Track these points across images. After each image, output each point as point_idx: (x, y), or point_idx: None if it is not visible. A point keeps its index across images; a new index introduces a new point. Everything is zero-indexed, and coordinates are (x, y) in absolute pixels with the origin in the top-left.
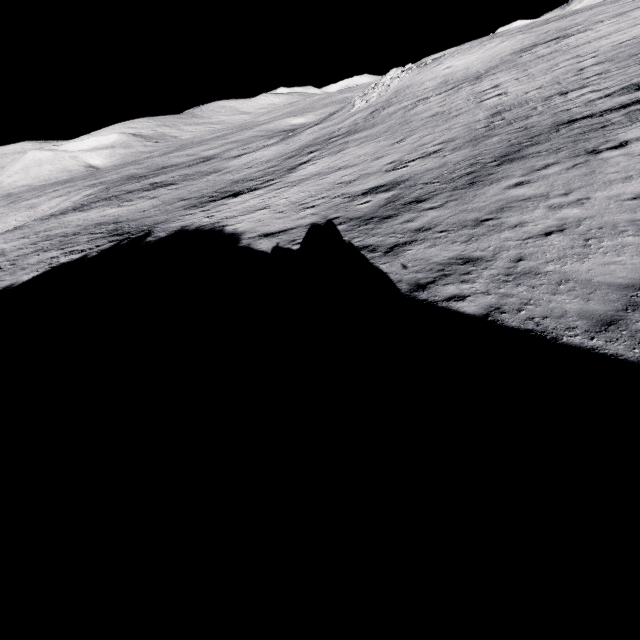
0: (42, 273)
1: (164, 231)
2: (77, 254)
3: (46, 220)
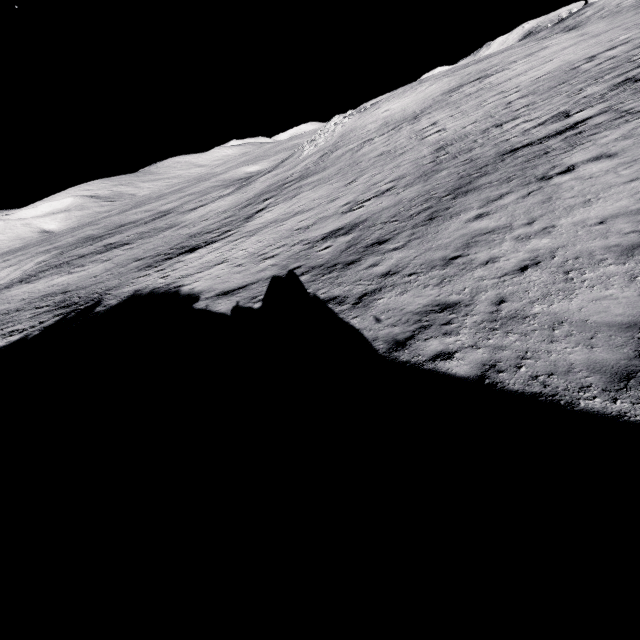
0: None
1: (115, 298)
2: (16, 335)
3: None
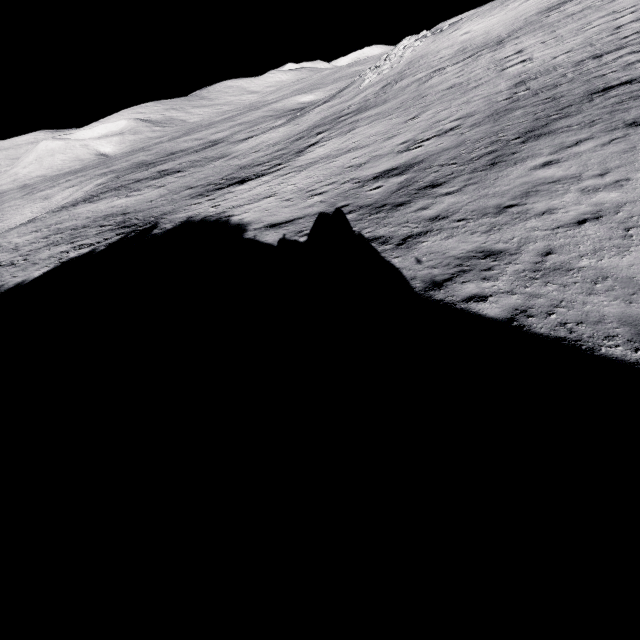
0: (52, 269)
1: (170, 222)
2: (86, 248)
3: (57, 212)
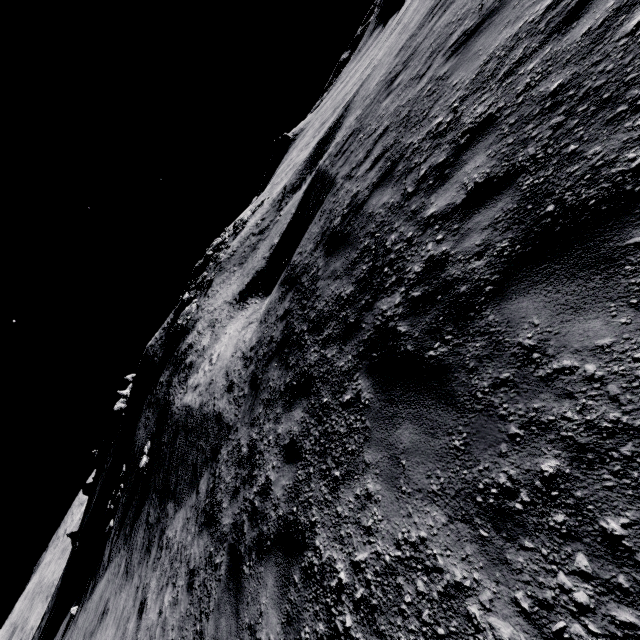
0: None
1: None
2: None
3: None
